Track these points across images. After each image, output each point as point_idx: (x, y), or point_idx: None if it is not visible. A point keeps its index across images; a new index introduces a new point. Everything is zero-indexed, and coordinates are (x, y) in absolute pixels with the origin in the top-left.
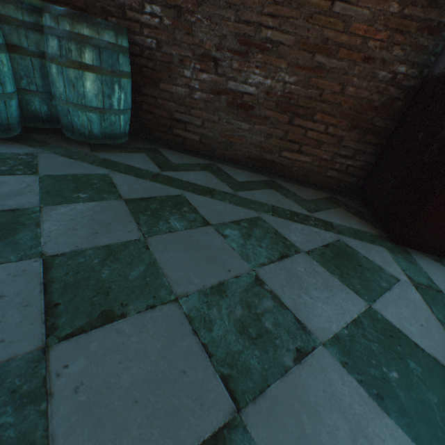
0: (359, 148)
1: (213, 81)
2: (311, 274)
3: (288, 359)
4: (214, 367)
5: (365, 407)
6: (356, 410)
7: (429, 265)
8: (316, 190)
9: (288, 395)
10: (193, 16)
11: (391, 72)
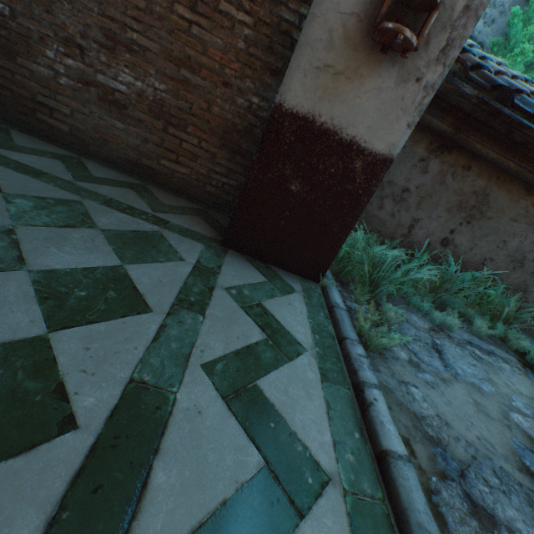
0: (231, 167)
1: (80, 69)
2: (85, 240)
3: None
4: None
5: (21, 299)
6: (9, 299)
7: (236, 261)
8: (190, 201)
9: None
10: None
11: (247, 101)
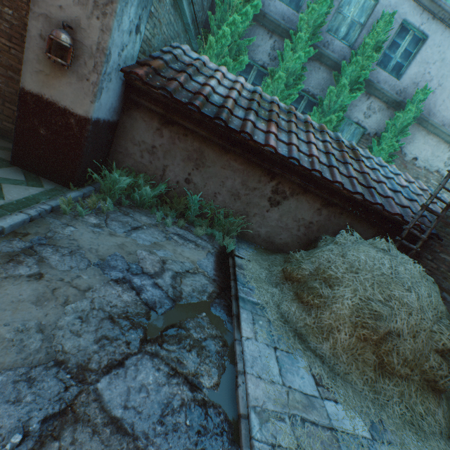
0: None
1: None
2: None
3: None
4: None
5: None
6: None
7: (12, 170)
8: None
9: None
10: None
11: None
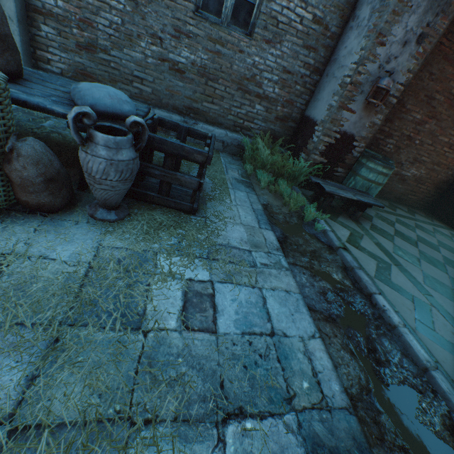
0: (433, 194)
1: (397, 171)
2: None
3: None
4: None
5: None
6: None
7: None
8: (418, 210)
9: None
10: (402, 150)
11: (452, 172)
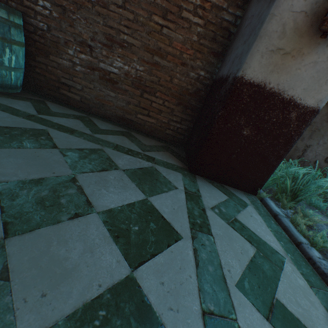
0: (183, 117)
1: (89, 60)
2: (117, 180)
3: (66, 217)
4: (2, 218)
5: (103, 240)
6: (95, 241)
7: (204, 184)
8: (157, 141)
9: (51, 233)
10: (74, 15)
11: (197, 74)
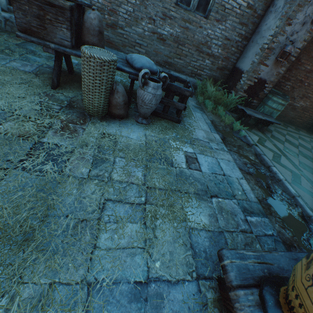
0: None
1: (291, 103)
2: None
3: None
4: None
5: None
6: None
7: None
8: (302, 129)
9: None
10: (295, 89)
11: None
